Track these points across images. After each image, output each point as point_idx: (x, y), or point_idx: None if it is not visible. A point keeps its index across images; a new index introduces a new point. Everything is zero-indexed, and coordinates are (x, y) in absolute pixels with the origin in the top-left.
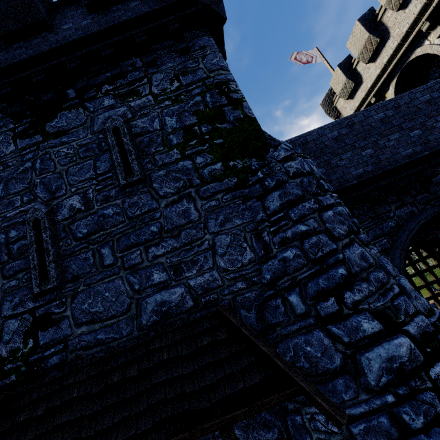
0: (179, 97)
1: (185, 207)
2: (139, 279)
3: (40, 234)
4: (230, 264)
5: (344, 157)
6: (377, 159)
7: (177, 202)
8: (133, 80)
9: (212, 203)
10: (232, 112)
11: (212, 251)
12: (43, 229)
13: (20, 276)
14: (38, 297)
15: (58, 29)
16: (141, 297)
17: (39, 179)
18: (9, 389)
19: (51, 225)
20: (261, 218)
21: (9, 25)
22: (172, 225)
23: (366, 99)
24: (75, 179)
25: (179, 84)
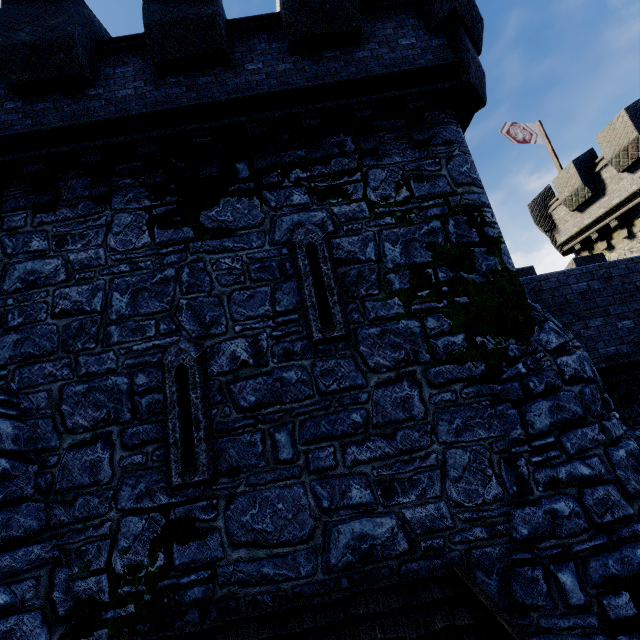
0: (408, 215)
1: (406, 394)
2: (329, 492)
3: (186, 390)
4: (466, 497)
5: (591, 325)
6: (637, 337)
7: (394, 383)
8: (339, 170)
9: (445, 396)
10: (486, 258)
11: (441, 472)
12: (192, 384)
13: (150, 449)
14: (176, 489)
15: (240, 69)
16: (332, 521)
17: (186, 299)
18: (124, 625)
19: (202, 380)
20: (518, 436)
21: (171, 49)
22: (385, 417)
23: (603, 219)
24: (241, 311)
25: (408, 193)
